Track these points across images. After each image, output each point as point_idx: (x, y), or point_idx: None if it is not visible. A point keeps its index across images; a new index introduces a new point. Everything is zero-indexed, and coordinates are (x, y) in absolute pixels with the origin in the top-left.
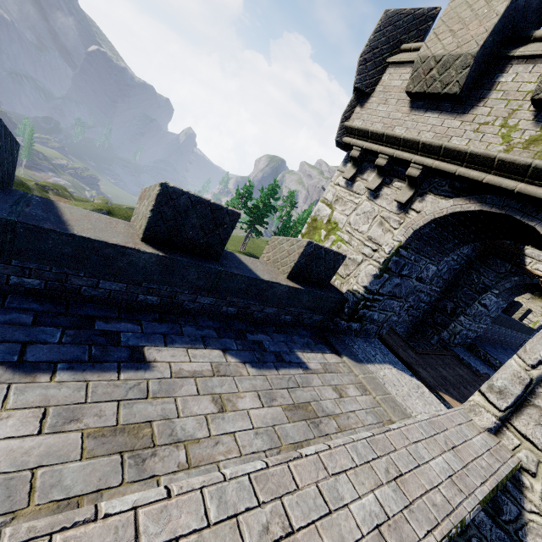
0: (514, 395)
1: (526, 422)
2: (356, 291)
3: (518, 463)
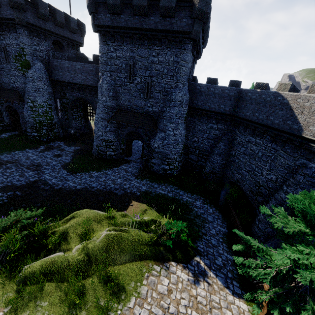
0: None
1: None
2: None
3: None
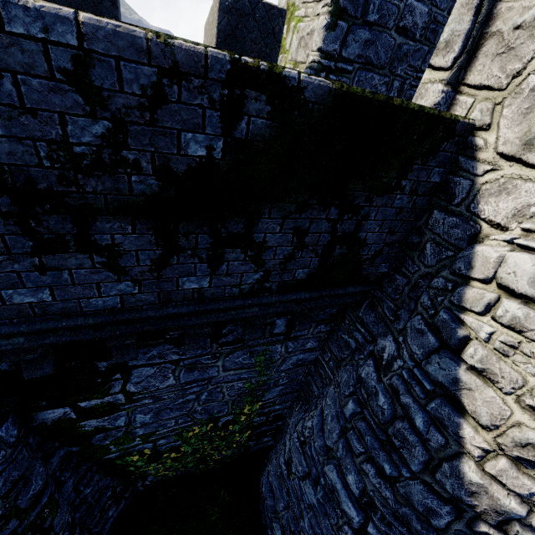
0: (461, 35)
1: (481, 66)
2: (312, 62)
3: (464, 118)
